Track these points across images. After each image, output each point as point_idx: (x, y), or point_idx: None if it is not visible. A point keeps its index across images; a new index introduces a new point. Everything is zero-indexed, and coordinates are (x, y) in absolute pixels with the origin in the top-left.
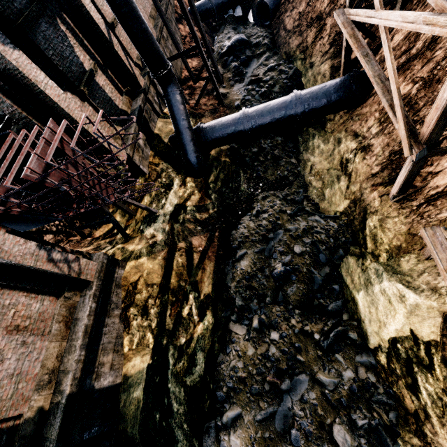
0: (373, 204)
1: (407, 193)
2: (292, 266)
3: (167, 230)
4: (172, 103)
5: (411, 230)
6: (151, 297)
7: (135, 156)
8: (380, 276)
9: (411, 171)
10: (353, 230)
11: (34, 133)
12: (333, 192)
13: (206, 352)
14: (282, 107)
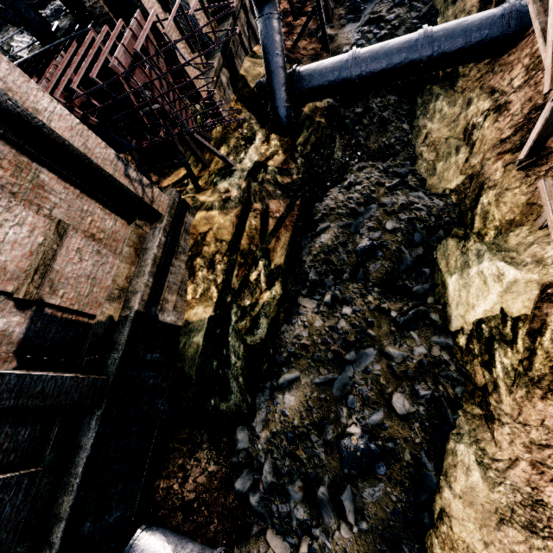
0: (493, 178)
1: (538, 157)
2: (380, 242)
3: (243, 187)
4: (267, 31)
5: (531, 199)
6: (219, 252)
7: (215, 95)
8: (481, 257)
9: (549, 120)
10: (462, 209)
11: (119, 27)
12: (447, 166)
13: (270, 319)
14: (404, 48)
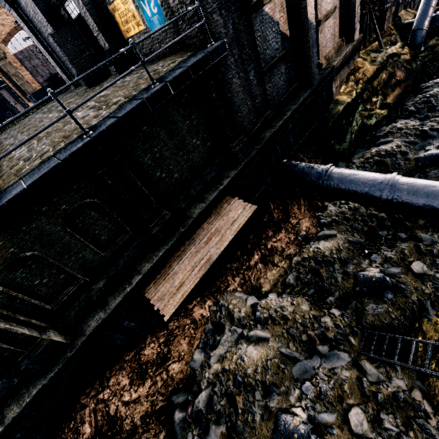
0: None
1: None
2: None
3: (384, 58)
4: None
5: None
6: (362, 80)
7: (387, 13)
8: None
9: None
10: None
11: None
12: None
13: (377, 120)
14: None
